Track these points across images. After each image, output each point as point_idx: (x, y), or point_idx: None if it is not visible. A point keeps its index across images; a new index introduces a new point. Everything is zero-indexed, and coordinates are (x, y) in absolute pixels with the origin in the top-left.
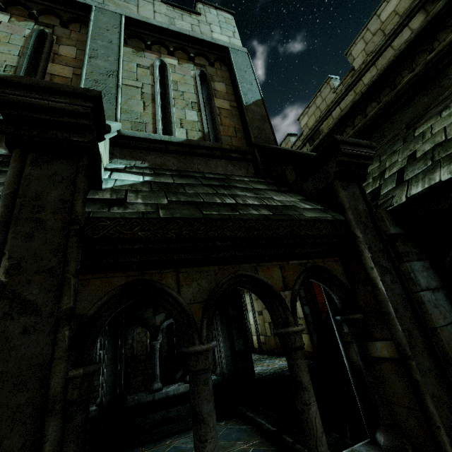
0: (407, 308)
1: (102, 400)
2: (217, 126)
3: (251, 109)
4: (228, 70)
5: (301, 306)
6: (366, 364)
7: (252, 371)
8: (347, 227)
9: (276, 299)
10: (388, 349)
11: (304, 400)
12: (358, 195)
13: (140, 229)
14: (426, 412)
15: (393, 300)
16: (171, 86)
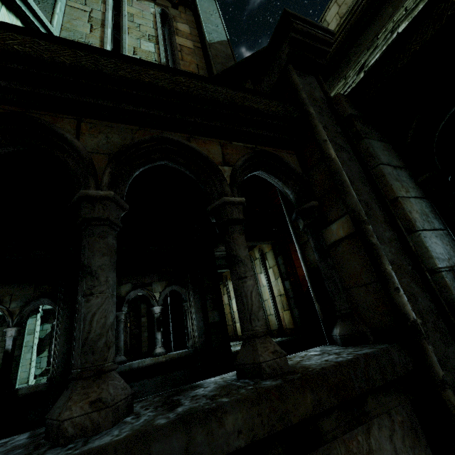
0: (366, 185)
1: (52, 373)
2: (176, 59)
3: (215, 47)
4: (193, 15)
5: (281, 282)
6: (322, 256)
7: (227, 344)
8: (301, 108)
9: (212, 172)
10: (344, 226)
11: (238, 275)
12: (315, 85)
13: (17, 43)
14: (383, 275)
15: (349, 174)
16: (125, 16)
